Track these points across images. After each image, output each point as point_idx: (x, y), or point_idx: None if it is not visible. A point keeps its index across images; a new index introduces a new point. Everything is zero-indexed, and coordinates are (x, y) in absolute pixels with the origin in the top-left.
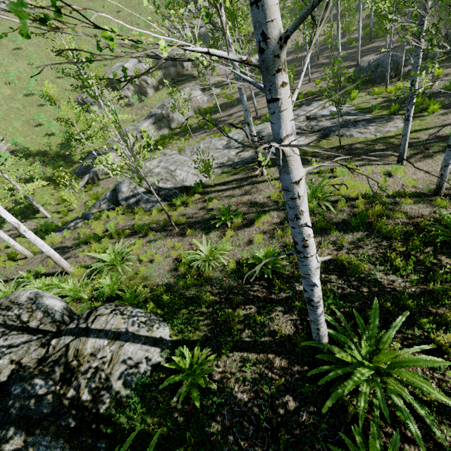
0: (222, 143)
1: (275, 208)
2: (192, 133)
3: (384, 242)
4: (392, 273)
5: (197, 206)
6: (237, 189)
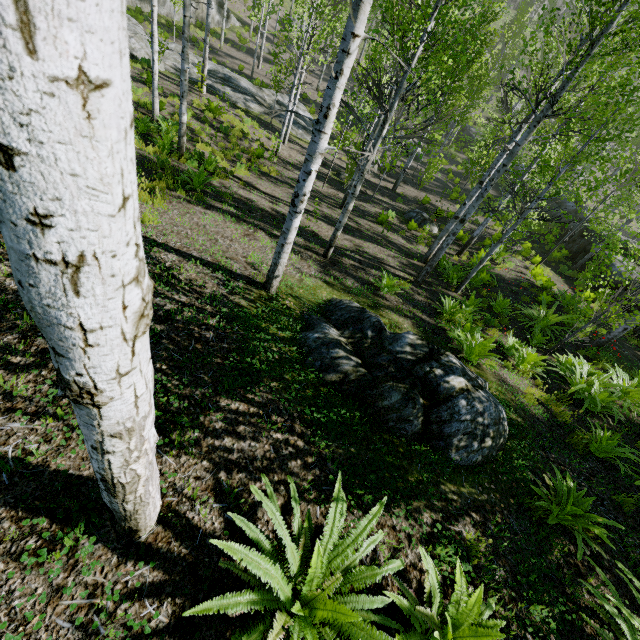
0: (194, 60)
1: (189, 105)
2: (177, 37)
3: (228, 143)
4: (215, 145)
5: (134, 71)
6: (176, 85)
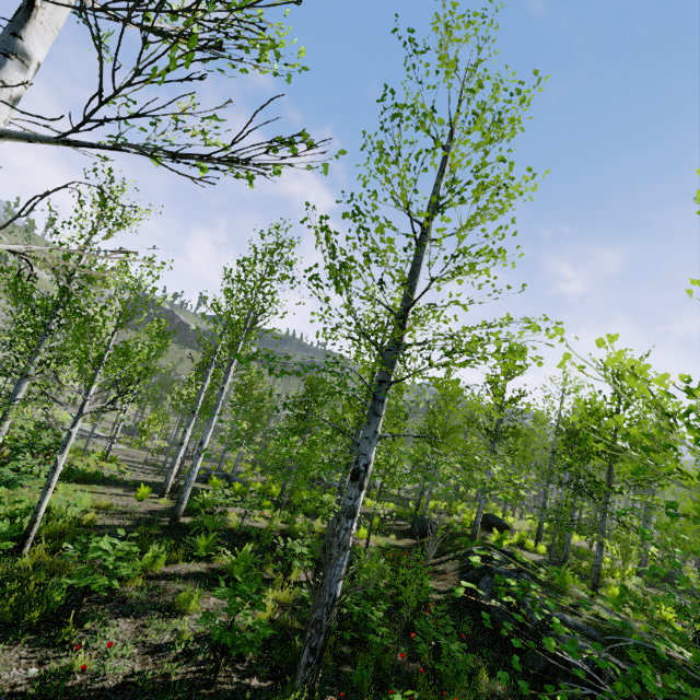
0: None
1: None
2: None
3: None
4: None
5: None
6: None
